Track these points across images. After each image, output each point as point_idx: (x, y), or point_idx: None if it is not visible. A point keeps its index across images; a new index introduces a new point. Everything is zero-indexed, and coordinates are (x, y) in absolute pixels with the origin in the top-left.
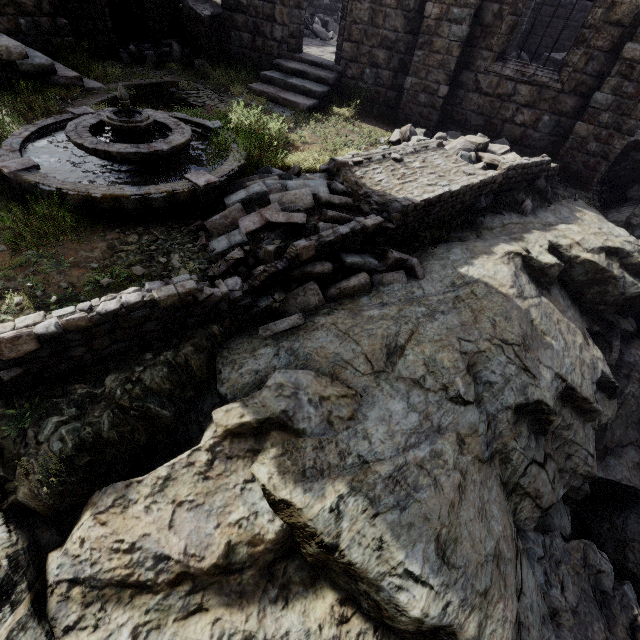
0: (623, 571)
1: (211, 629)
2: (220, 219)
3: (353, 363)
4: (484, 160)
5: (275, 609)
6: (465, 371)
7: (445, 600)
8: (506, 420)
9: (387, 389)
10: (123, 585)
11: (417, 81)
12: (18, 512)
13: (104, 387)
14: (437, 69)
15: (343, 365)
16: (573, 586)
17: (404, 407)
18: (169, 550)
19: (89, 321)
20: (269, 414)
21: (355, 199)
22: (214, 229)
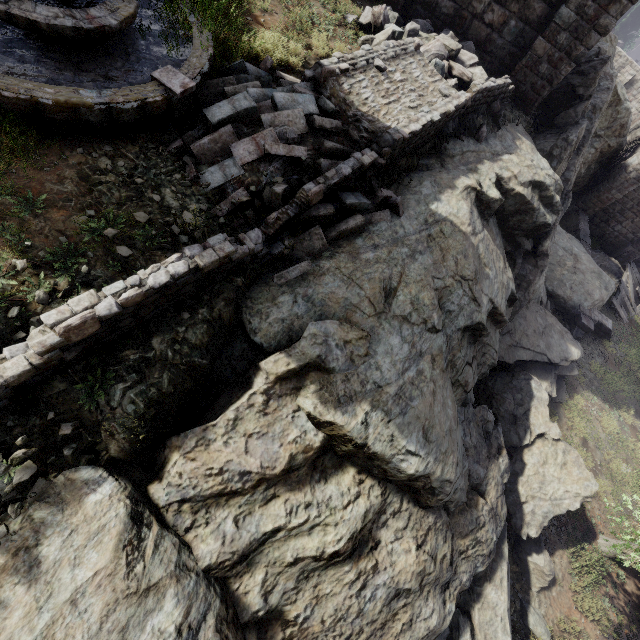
0: None
1: (284, 506)
2: (209, 143)
3: (360, 307)
4: (454, 72)
5: (320, 485)
6: (438, 306)
7: (427, 461)
8: (457, 338)
9: (387, 327)
10: (220, 495)
11: None
12: (110, 464)
13: (153, 350)
14: None
15: (353, 309)
16: (475, 433)
17: (399, 341)
18: (249, 467)
19: (143, 296)
20: (308, 360)
21: (344, 121)
22: (202, 155)
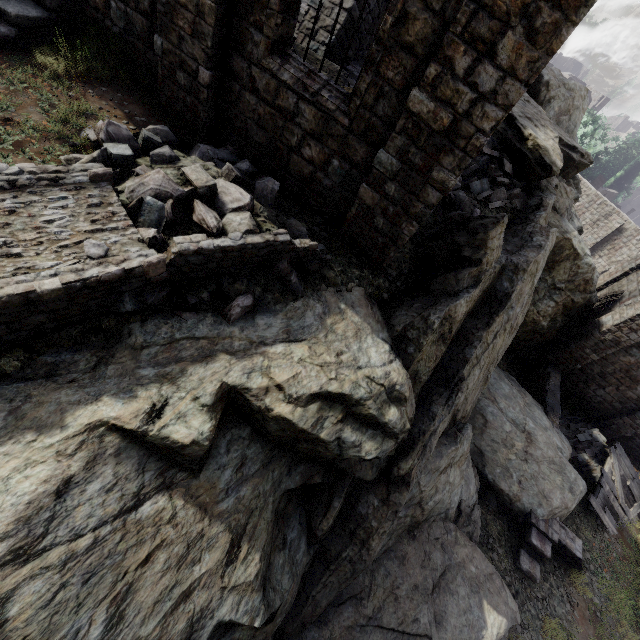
0: None
1: None
2: None
3: None
4: (193, 216)
5: None
6: None
7: None
8: None
9: None
10: None
11: (170, 47)
12: None
13: None
14: (191, 37)
15: None
16: None
17: None
18: None
19: None
20: None
21: None
22: None
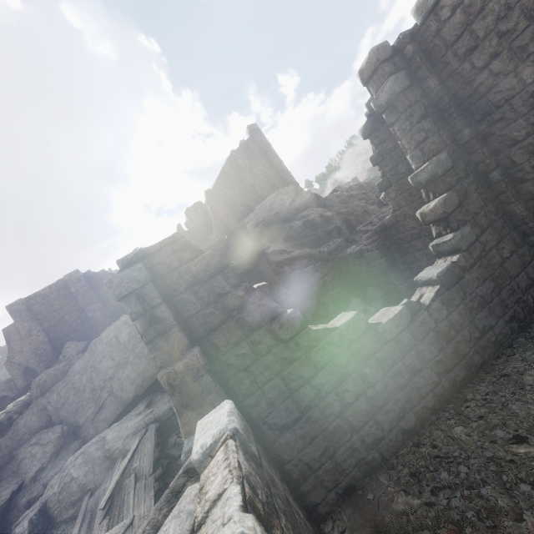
0: None
1: None
2: None
3: None
4: None
5: None
6: None
7: None
8: None
9: None
10: None
11: None
12: None
13: None
14: None
15: None
16: None
17: None
18: None
19: None
20: None
21: None
22: None
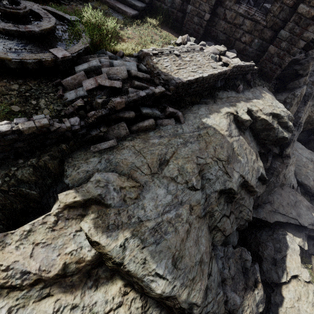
0: (256, 255)
1: (54, 305)
2: (71, 80)
3: (141, 168)
4: (223, 60)
5: (90, 291)
6: (197, 174)
7: (173, 285)
8: (214, 197)
9: (157, 182)
10: (2, 287)
11: (194, 8)
12: None
13: None
14: (205, 3)
15: (135, 169)
16: (234, 267)
17: (165, 192)
18: (30, 268)
19: None
20: (91, 196)
21: (152, 75)
22: (67, 86)
